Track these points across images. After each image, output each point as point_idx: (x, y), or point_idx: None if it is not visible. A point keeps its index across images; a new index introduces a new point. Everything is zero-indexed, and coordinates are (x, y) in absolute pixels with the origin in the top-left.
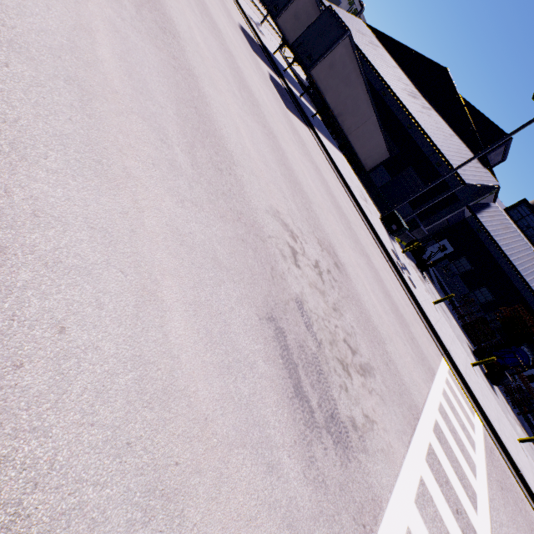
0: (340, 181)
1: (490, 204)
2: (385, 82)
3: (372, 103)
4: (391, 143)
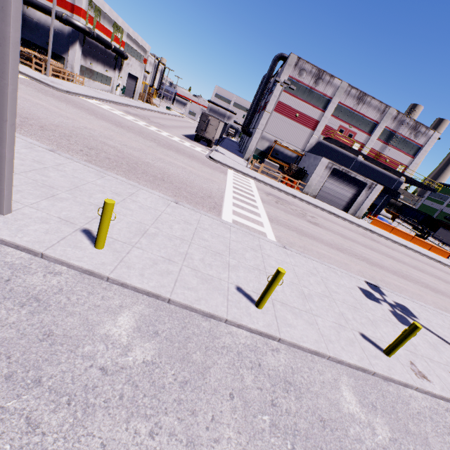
0: None
1: None
2: None
3: None
4: None
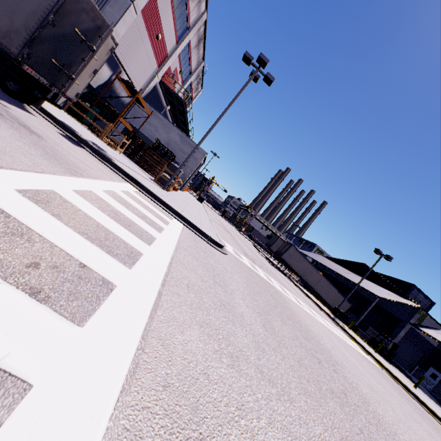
0: (297, 288)
1: (440, 329)
2: (327, 267)
3: (318, 271)
4: (350, 299)
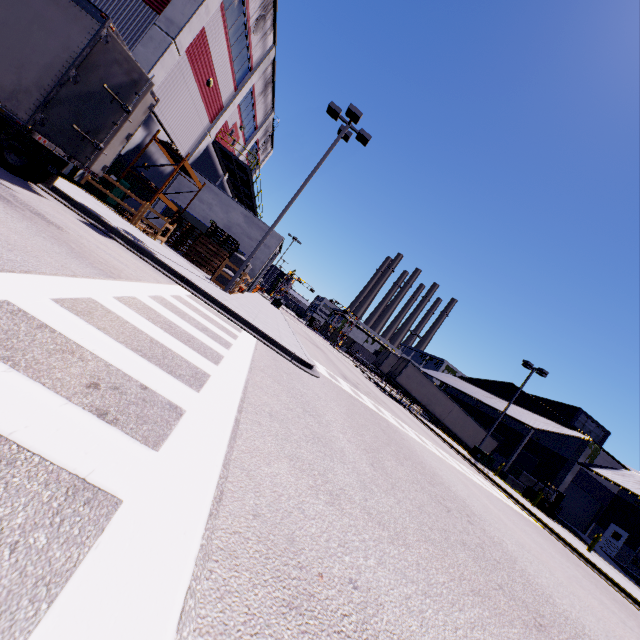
0: (421, 422)
1: (620, 469)
2: (460, 390)
3: (448, 397)
4: (496, 434)
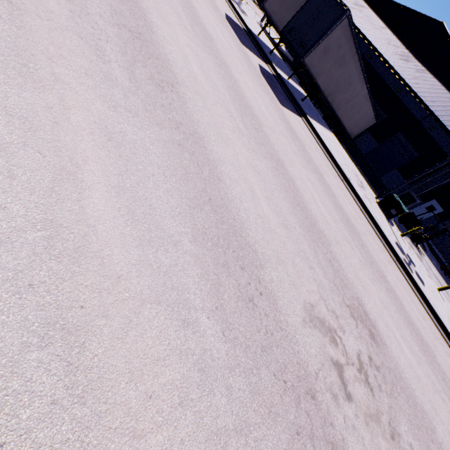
0: (338, 174)
1: None
2: (375, 49)
3: (365, 78)
4: (378, 107)
